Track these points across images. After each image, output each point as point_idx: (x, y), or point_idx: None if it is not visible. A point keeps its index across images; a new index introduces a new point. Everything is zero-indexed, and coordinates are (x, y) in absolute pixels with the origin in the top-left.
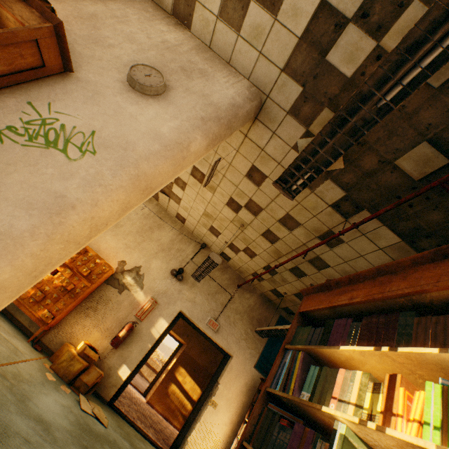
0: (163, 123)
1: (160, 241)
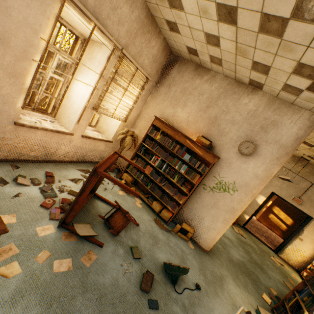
0: (258, 169)
1: None
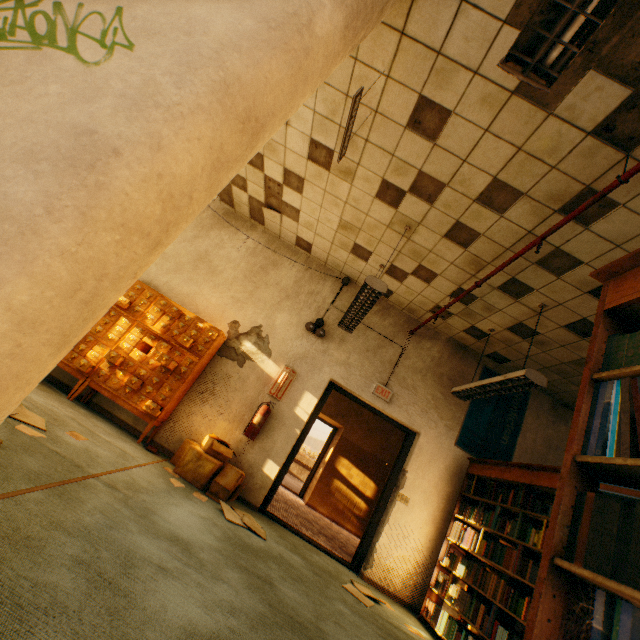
0: None
1: (280, 285)
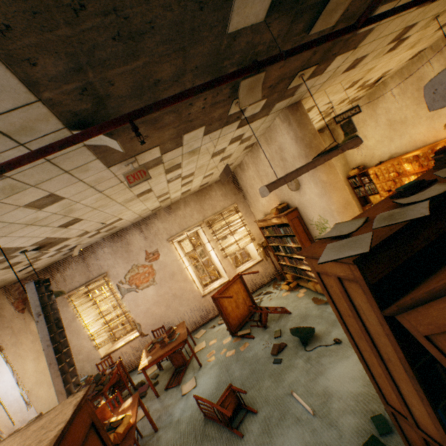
0: (312, 189)
1: None
